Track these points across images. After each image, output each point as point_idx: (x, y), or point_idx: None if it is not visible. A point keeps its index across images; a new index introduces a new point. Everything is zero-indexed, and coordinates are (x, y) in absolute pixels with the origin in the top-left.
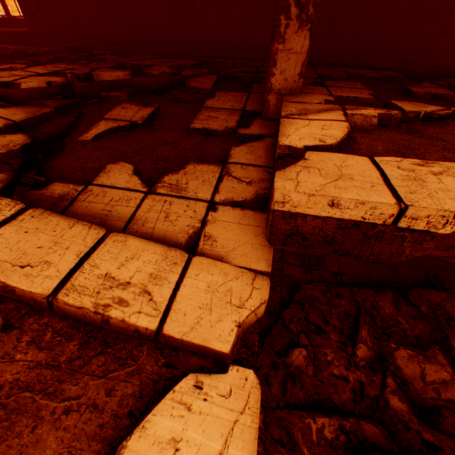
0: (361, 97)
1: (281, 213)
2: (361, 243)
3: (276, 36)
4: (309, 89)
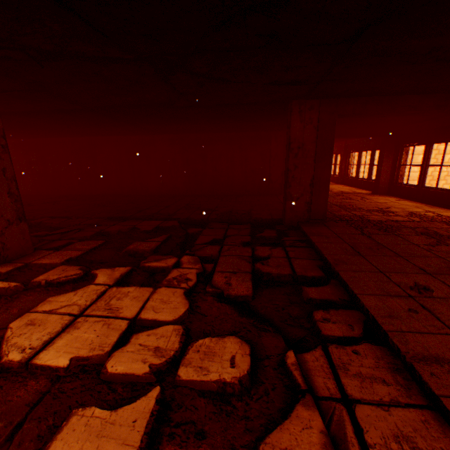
0: (51, 263)
1: None
2: None
3: None
4: (35, 254)
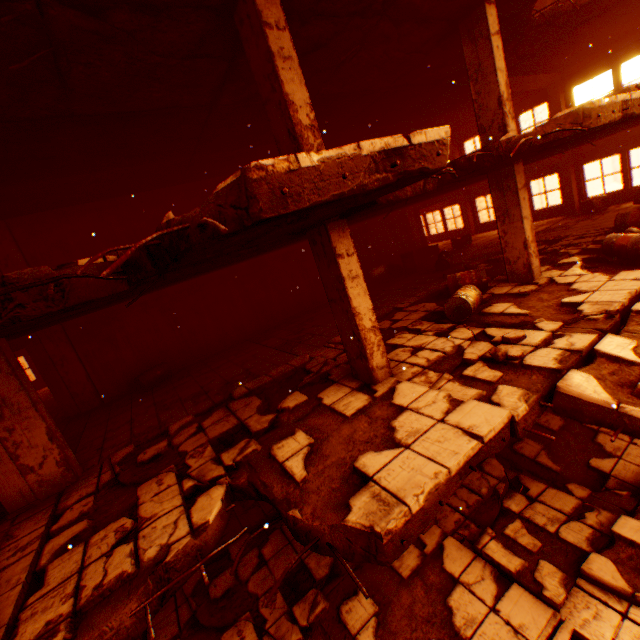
0: None
1: None
2: None
3: None
4: None
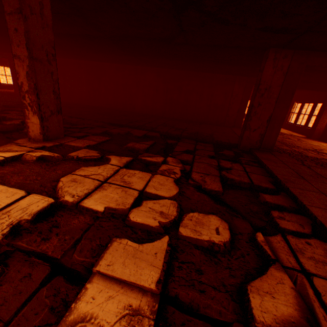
0: (77, 146)
1: None
2: None
3: (26, 116)
4: (65, 139)
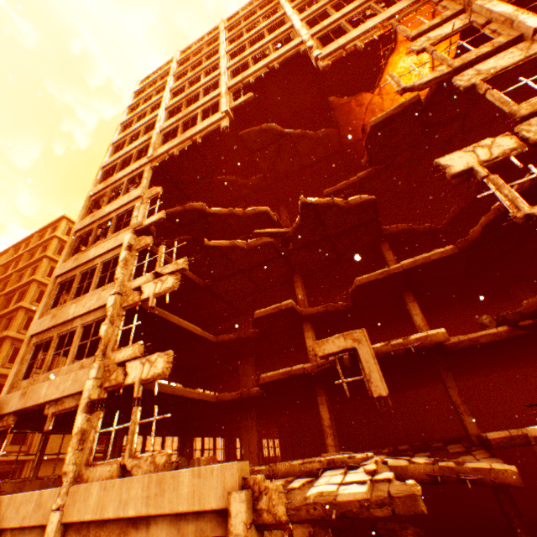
0: None
1: (490, 438)
2: (510, 440)
3: (462, 419)
4: None
